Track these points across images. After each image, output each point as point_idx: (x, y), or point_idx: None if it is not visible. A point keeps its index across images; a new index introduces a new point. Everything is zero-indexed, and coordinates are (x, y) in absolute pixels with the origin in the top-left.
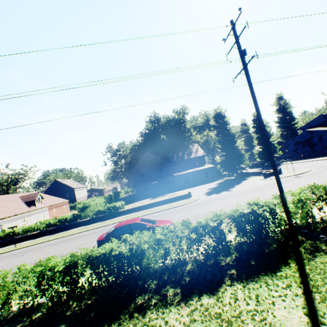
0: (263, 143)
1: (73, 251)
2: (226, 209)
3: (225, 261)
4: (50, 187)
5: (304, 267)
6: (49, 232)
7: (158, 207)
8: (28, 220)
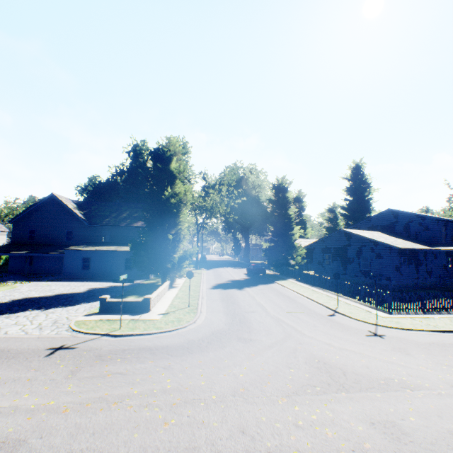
0: (278, 234)
1: None
2: None
3: None
4: None
5: None
6: None
7: None
8: None
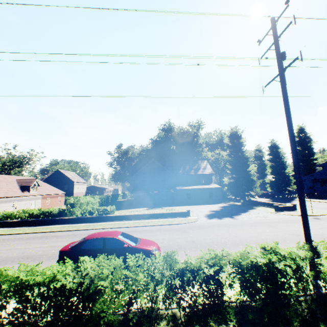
0: (277, 173)
1: (37, 254)
2: (227, 241)
3: None
4: (51, 176)
5: None
6: (29, 223)
7: (151, 220)
8: (17, 205)
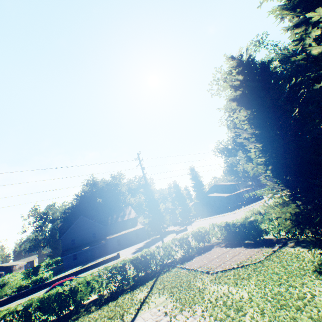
0: (182, 205)
1: None
2: None
3: (127, 287)
4: None
5: (158, 278)
6: None
7: (89, 271)
8: None
